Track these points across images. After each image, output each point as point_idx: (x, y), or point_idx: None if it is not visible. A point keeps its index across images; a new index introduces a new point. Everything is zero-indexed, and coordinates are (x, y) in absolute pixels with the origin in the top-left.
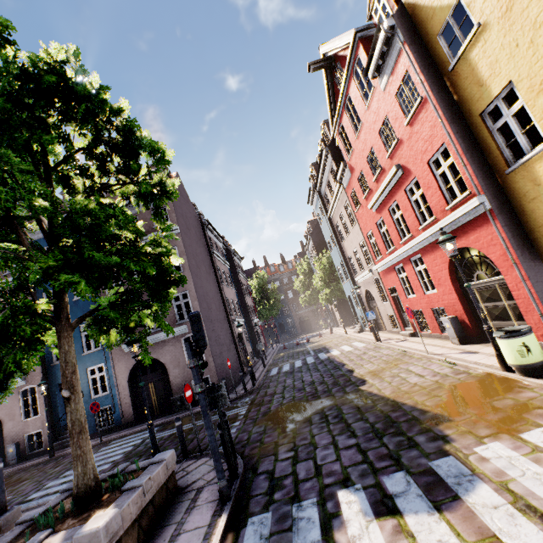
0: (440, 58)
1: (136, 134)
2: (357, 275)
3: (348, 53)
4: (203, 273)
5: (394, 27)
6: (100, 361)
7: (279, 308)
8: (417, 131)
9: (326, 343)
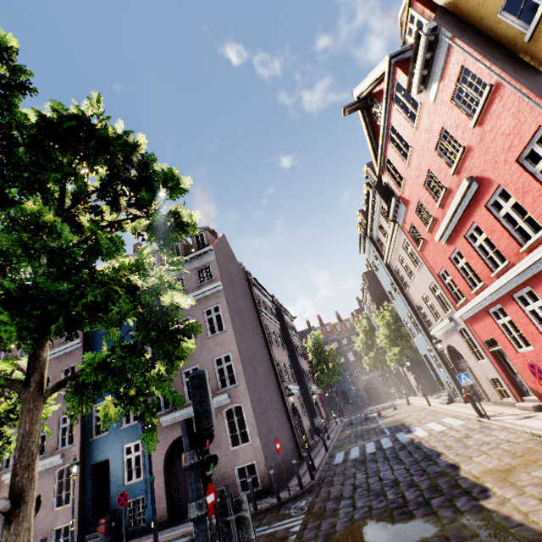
0: (507, 35)
1: (151, 166)
2: (432, 327)
3: (384, 85)
4: (248, 332)
5: (436, 29)
6: (137, 436)
7: (340, 373)
8: (491, 127)
9: (403, 417)
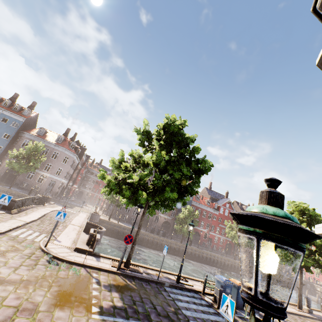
0: None
1: None
2: None
3: None
4: None
5: None
6: None
7: None
8: None
9: None
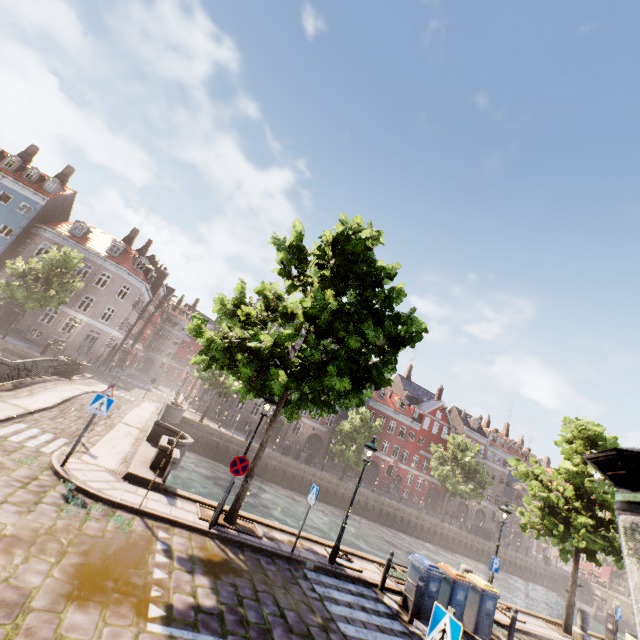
0: None
1: None
2: None
3: None
4: None
5: None
6: None
7: None
8: None
9: None
